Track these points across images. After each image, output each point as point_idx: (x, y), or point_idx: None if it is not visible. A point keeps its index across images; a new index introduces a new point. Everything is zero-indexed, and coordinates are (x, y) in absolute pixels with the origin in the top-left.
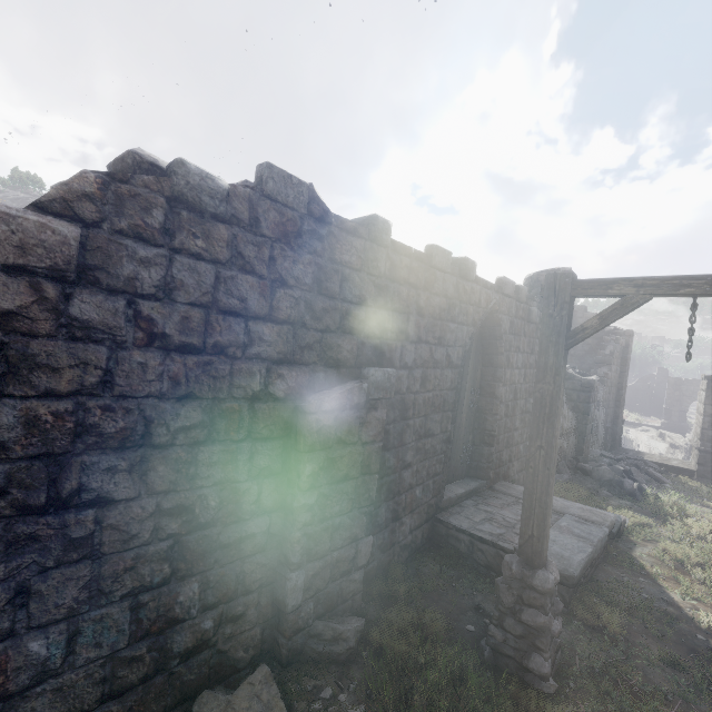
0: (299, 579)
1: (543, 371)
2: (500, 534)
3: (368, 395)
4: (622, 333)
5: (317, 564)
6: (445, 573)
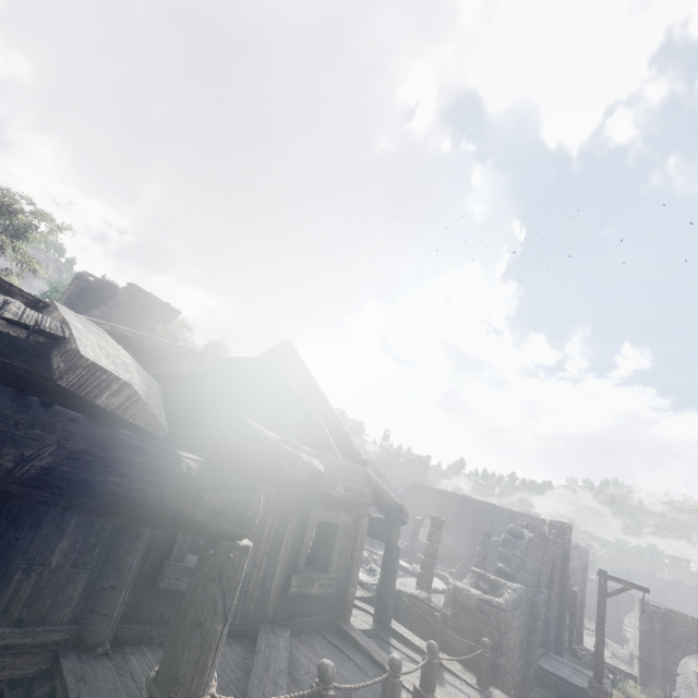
0: (533, 670)
1: (599, 604)
2: (568, 677)
3: (545, 601)
4: (582, 550)
5: (533, 667)
6: (552, 691)
